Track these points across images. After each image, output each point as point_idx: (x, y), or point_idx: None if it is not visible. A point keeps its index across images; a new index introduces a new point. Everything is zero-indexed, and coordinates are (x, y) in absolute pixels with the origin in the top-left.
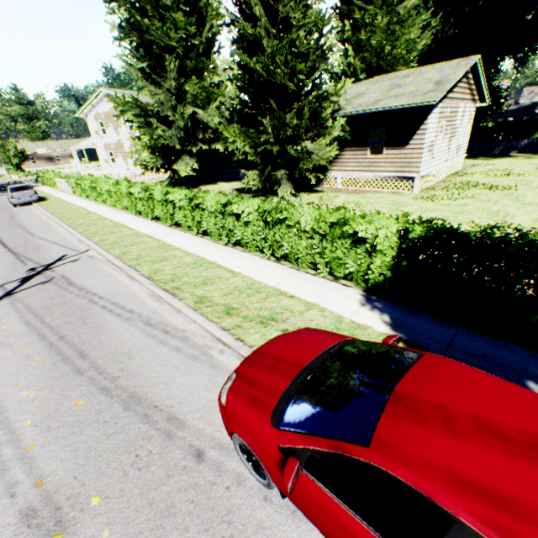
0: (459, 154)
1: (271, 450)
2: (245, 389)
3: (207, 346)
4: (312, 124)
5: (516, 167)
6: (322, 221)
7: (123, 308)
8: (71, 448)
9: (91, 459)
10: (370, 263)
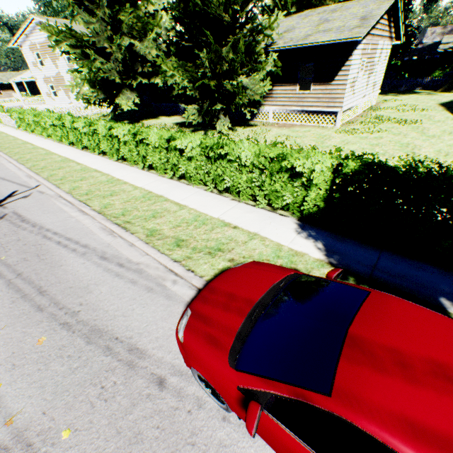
0: (375, 90)
1: (230, 389)
2: (201, 328)
3: (160, 278)
4: (246, 59)
5: (420, 103)
6: (262, 156)
7: (77, 243)
8: (38, 385)
9: (58, 394)
10: (305, 195)
